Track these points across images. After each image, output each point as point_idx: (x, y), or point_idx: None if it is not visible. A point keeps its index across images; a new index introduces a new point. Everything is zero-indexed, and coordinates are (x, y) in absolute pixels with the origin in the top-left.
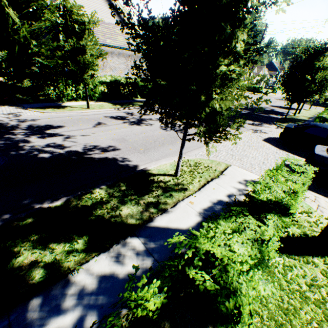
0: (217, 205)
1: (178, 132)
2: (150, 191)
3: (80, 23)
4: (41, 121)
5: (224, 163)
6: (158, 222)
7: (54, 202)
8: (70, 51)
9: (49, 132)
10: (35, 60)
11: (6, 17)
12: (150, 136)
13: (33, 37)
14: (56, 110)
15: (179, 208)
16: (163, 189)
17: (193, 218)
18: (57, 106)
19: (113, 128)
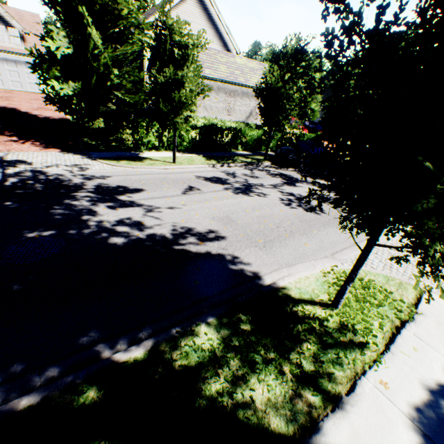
0: (439, 398)
1: (309, 212)
2: (297, 341)
3: (180, 47)
4: (113, 180)
5: (411, 285)
6: (331, 434)
7: (132, 350)
8: (162, 84)
9: (123, 199)
10: (112, 94)
11: (87, 39)
12: (268, 215)
13: (115, 64)
14: (132, 164)
15: (364, 397)
16: (318, 338)
17: (404, 434)
18: (133, 158)
19: (211, 197)
